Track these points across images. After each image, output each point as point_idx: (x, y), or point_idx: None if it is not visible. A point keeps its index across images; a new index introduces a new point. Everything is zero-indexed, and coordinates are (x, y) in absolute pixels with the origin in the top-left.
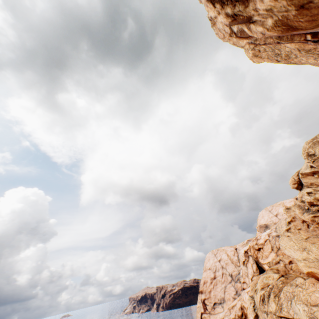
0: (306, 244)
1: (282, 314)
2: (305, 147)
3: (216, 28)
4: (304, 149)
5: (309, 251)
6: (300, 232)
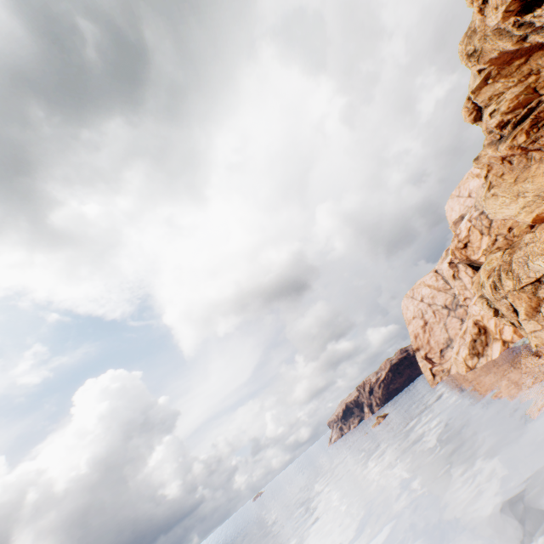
0: (518, 187)
1: (523, 283)
2: (461, 49)
3: None
4: (460, 53)
5: (524, 194)
6: (504, 177)
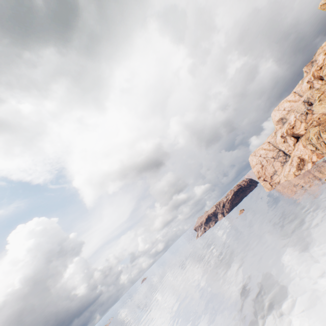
0: None
1: None
2: None
3: (323, 6)
4: None
5: None
6: None
